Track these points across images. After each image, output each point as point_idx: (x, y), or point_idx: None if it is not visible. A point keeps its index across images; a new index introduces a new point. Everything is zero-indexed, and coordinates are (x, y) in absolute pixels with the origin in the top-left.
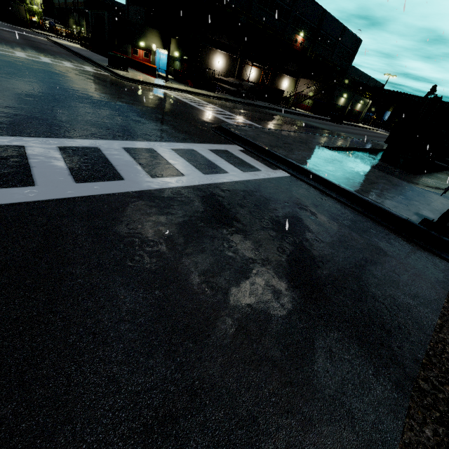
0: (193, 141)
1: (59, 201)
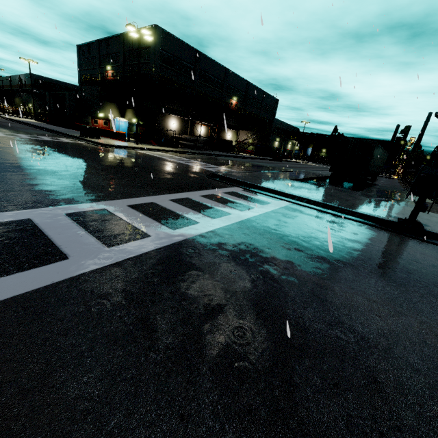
0: (207, 188)
1: (180, 244)
